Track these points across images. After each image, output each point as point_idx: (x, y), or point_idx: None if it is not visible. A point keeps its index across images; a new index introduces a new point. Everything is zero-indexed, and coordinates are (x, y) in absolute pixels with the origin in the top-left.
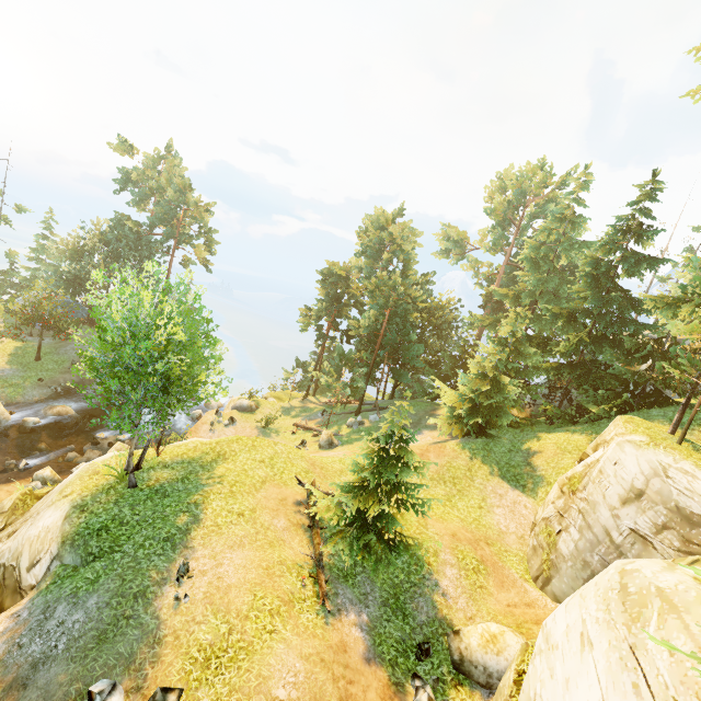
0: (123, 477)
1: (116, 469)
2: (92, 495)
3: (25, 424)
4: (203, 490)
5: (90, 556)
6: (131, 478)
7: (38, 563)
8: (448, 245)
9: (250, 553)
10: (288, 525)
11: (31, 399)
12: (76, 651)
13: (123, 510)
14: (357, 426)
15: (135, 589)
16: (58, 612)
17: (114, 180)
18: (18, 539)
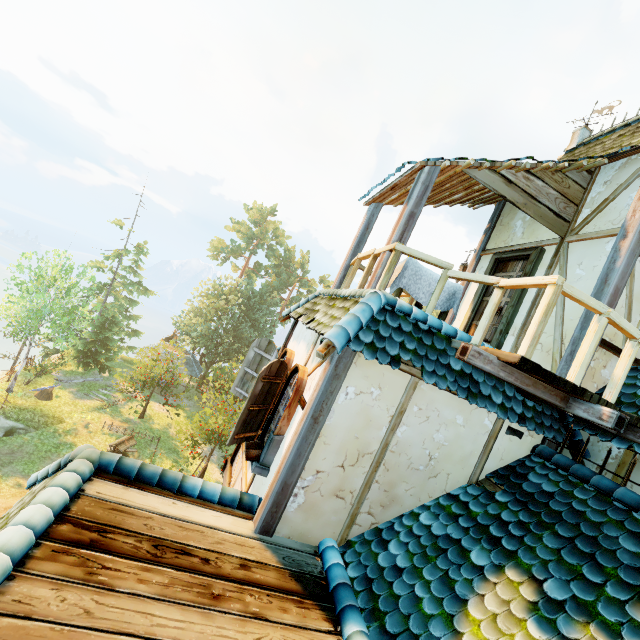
0: None
1: None
2: None
3: None
4: None
5: None
6: None
7: None
8: None
9: None
10: None
11: None
12: None
13: None
14: None
15: None
16: None
17: (244, 239)
18: None
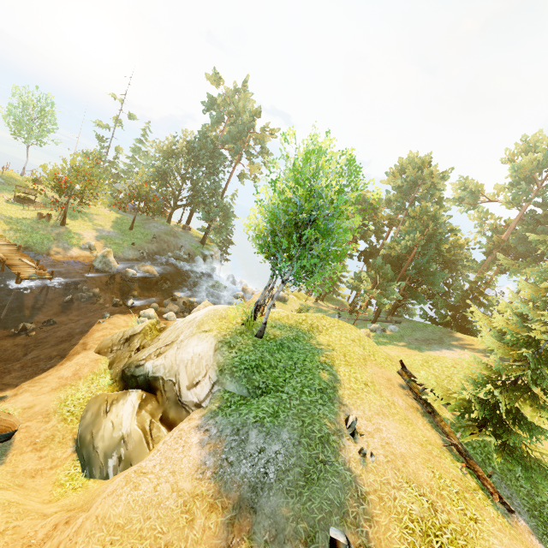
0: (246, 326)
1: (237, 318)
2: (230, 335)
3: (127, 273)
4: (324, 353)
5: (258, 390)
6: (263, 328)
7: (198, 384)
8: (465, 194)
9: (396, 425)
10: (406, 405)
11: (127, 256)
12: (288, 484)
13: (264, 355)
14: (380, 332)
15: (317, 434)
16: (252, 438)
17: (202, 102)
18: (170, 359)
